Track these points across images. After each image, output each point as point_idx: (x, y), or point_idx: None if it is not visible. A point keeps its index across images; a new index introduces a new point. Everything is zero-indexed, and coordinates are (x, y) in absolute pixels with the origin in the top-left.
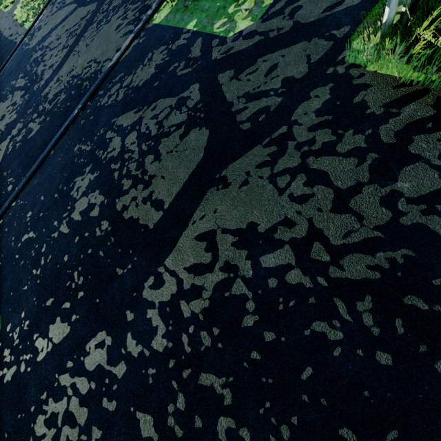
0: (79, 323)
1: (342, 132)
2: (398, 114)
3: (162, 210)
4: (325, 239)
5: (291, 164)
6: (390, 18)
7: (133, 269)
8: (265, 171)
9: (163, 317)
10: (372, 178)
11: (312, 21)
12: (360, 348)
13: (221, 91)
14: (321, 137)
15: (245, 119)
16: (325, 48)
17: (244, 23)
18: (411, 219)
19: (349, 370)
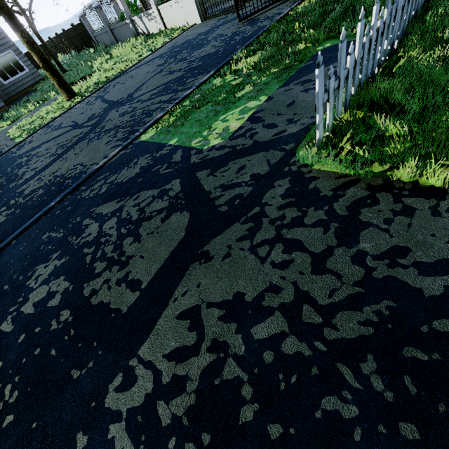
0: None
1: (305, 209)
2: (344, 195)
3: (139, 290)
4: (313, 300)
5: (268, 236)
6: (320, 137)
7: (95, 368)
8: (245, 243)
9: (132, 432)
10: (339, 242)
11: (267, 140)
12: (380, 422)
13: (200, 183)
14: (289, 213)
15: (223, 203)
16: (279, 156)
17: (216, 141)
18: (381, 273)
19: None
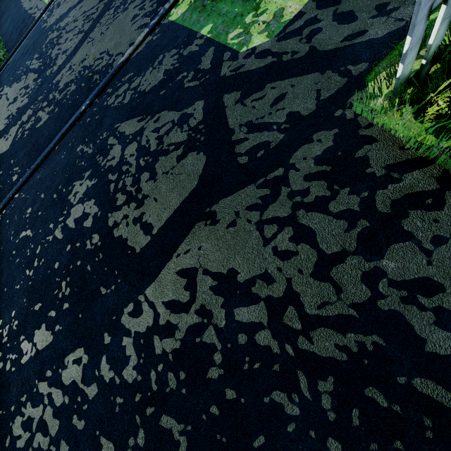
0: (61, 334)
1: (337, 188)
2: (399, 181)
3: (150, 235)
4: (300, 305)
5: (281, 213)
6: (405, 73)
7: (116, 291)
8: (254, 215)
9: (137, 348)
10: (358, 248)
11: (329, 49)
12: (313, 429)
13: (224, 114)
14: (316, 189)
15: (244, 152)
16: (338, 85)
17: (259, 38)
18: (389, 304)
19: (299, 449)
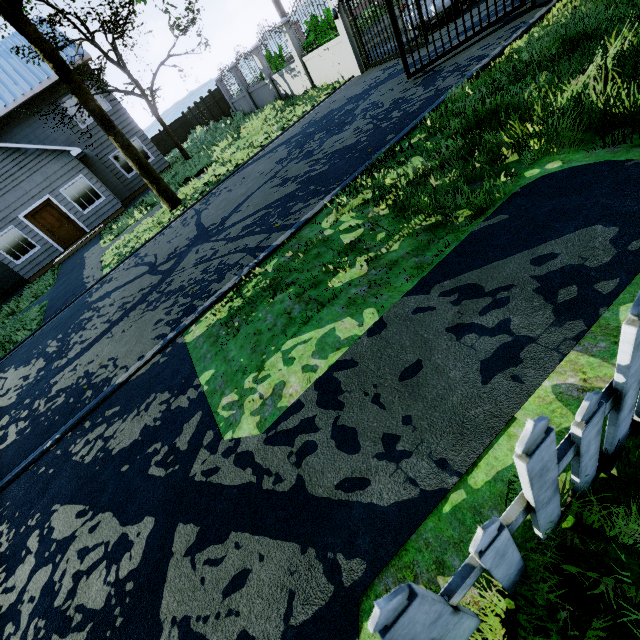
0: None
1: None
2: None
3: None
4: None
5: None
6: None
7: None
8: None
9: None
10: None
11: (320, 495)
12: None
13: (165, 573)
14: None
15: None
16: (319, 597)
17: (249, 422)
18: None
19: None
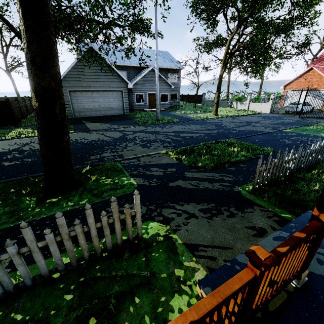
0: None
1: None
2: None
3: None
4: None
5: None
6: None
7: None
8: None
9: None
10: None
11: None
12: None
13: None
14: None
15: None
16: None
17: None
18: None
19: None
